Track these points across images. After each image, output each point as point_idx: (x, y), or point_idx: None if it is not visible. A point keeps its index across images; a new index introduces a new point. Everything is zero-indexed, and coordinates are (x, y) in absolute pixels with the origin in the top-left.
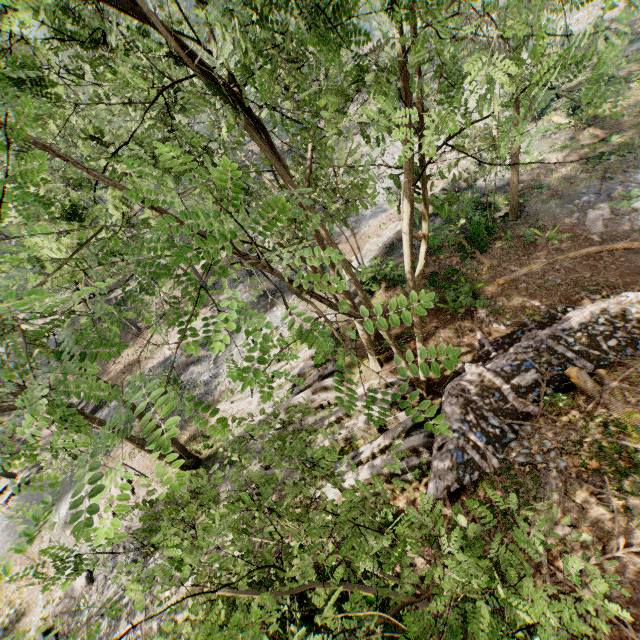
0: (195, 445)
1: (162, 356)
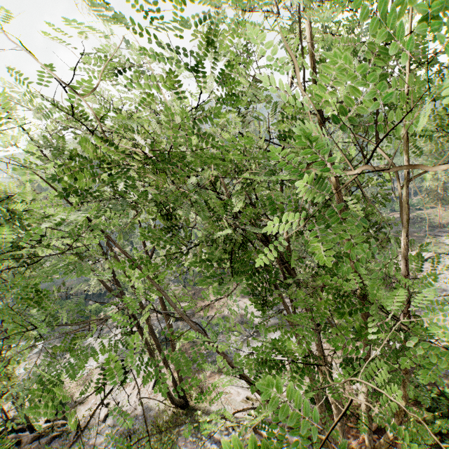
0: (193, 391)
1: (223, 313)
